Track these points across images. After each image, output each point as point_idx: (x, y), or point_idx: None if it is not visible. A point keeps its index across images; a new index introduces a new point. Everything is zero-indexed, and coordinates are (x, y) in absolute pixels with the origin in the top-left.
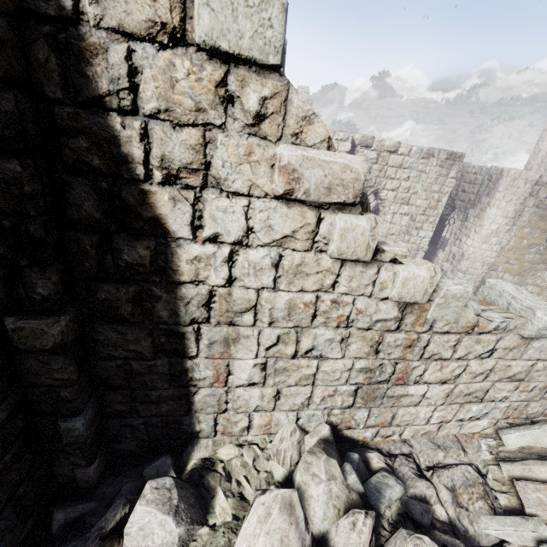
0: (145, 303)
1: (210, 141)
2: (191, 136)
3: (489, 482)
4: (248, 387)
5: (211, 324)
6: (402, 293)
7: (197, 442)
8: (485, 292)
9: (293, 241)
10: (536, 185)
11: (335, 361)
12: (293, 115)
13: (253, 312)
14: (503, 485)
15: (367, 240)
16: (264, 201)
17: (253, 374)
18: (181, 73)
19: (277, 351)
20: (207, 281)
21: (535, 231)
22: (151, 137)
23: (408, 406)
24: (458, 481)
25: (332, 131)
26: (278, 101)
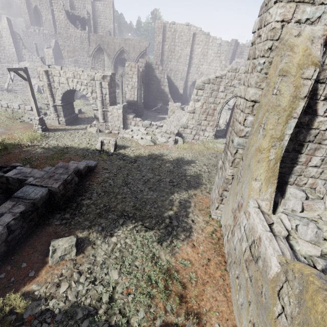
0: (298, 134)
1: None
2: None
3: None
4: (313, 167)
5: (313, 142)
6: None
7: (287, 185)
8: None
9: None
10: None
11: None
12: None
13: None
14: None
15: None
16: None
17: (317, 162)
18: None
19: None
20: (320, 128)
21: None
22: (326, 88)
23: None
24: None
25: None
26: None
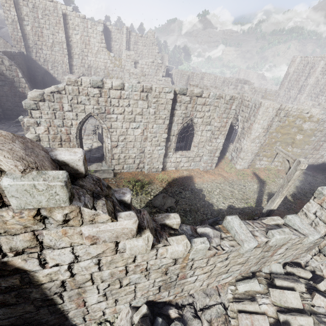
0: (24, 295)
1: (39, 235)
2: (26, 236)
3: (228, 313)
4: (98, 303)
5: (67, 291)
6: (171, 256)
7: None
8: (226, 224)
9: (104, 254)
10: (279, 110)
11: (144, 282)
12: (86, 215)
13: (90, 281)
14: (234, 314)
15: (145, 248)
16: (81, 246)
17: (99, 299)
18: (8, 218)
19: (110, 288)
20: (58, 279)
21: (278, 134)
22: None
23: (189, 284)
24: (213, 315)
25: (161, 87)
26: (75, 213)
